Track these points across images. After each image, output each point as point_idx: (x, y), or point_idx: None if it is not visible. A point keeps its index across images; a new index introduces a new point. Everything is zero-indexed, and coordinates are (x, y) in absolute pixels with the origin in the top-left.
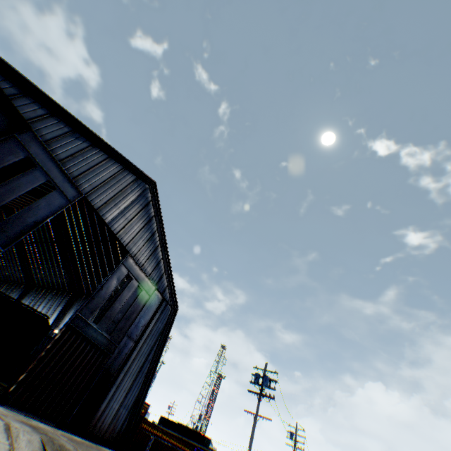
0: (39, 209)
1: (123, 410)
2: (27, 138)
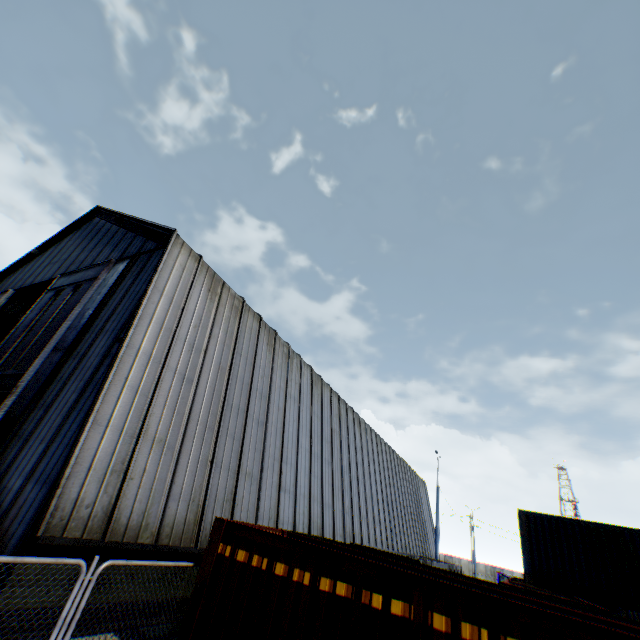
0: None
1: (36, 490)
2: None
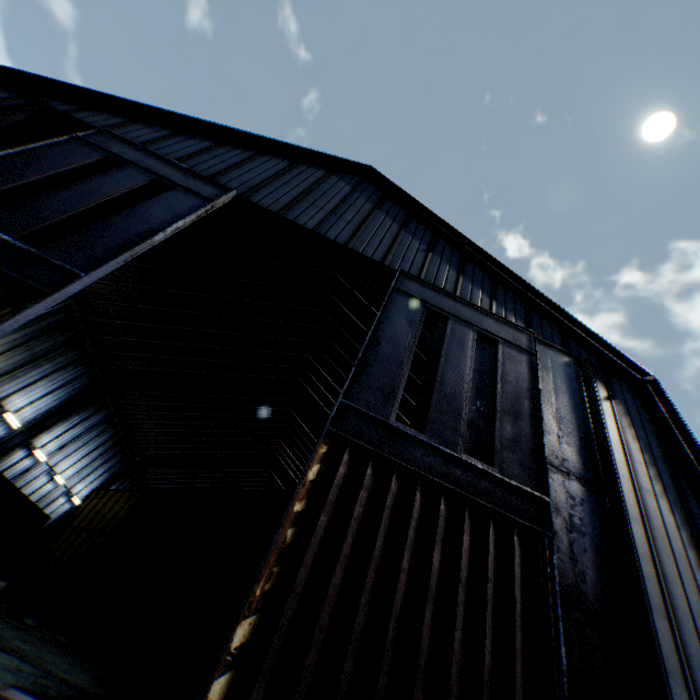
0: (151, 216)
1: None
2: (99, 140)
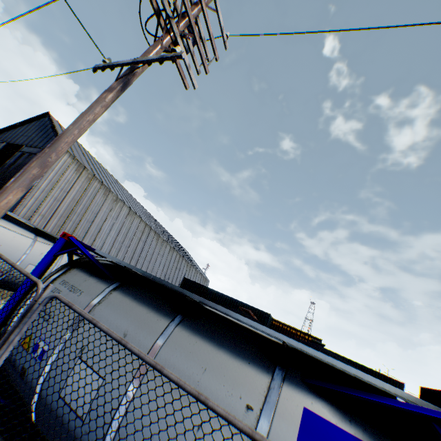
0: None
1: None
2: None
